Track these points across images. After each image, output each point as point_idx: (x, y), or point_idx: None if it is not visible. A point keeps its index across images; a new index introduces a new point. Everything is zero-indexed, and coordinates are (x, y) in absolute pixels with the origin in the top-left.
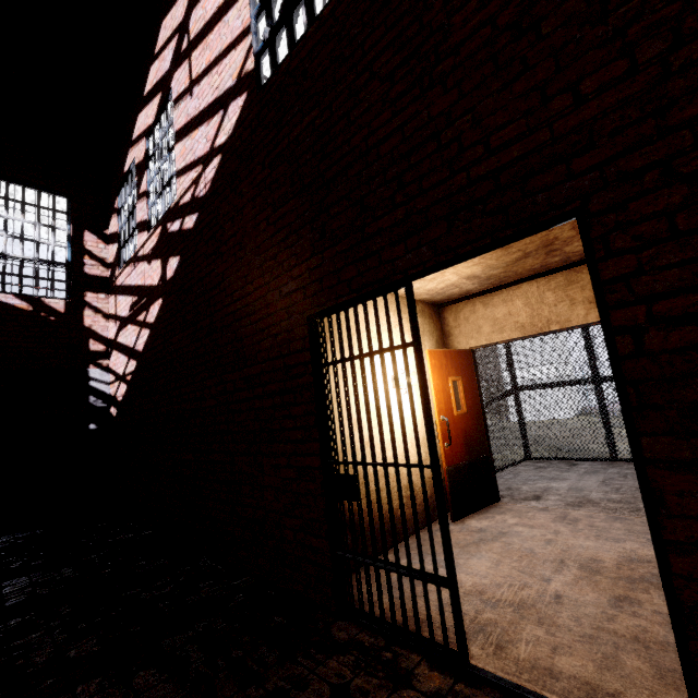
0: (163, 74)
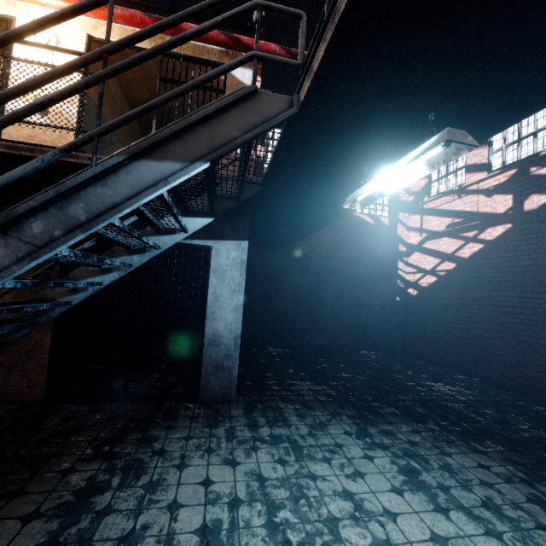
0: None
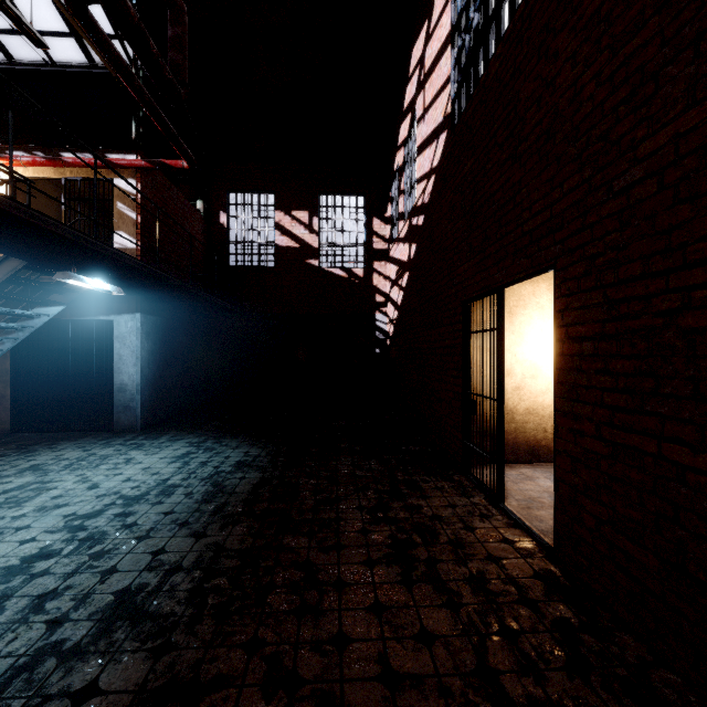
0: (412, 97)
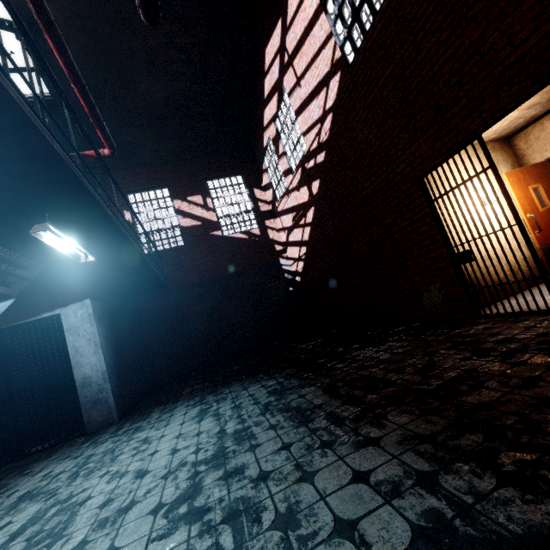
0: (275, 81)
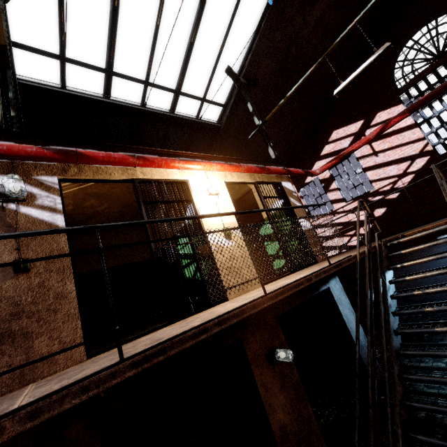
0: (341, 148)
